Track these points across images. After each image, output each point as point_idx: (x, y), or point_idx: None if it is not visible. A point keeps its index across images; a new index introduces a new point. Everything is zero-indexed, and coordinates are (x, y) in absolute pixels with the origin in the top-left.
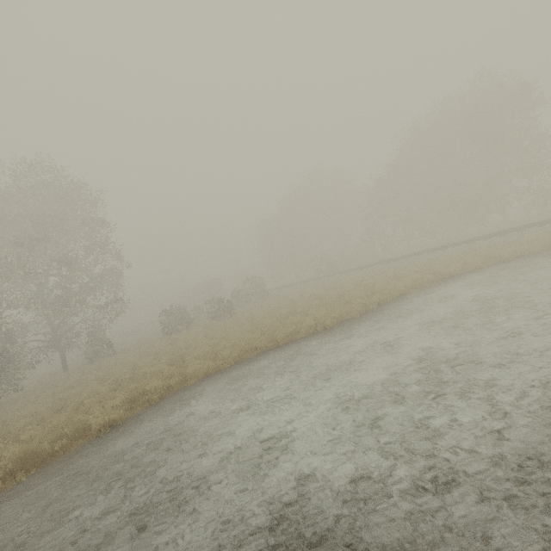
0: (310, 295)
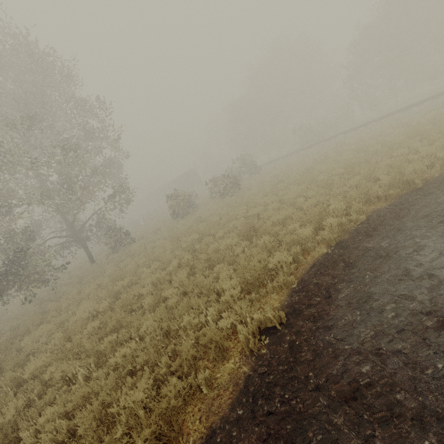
0: (339, 152)
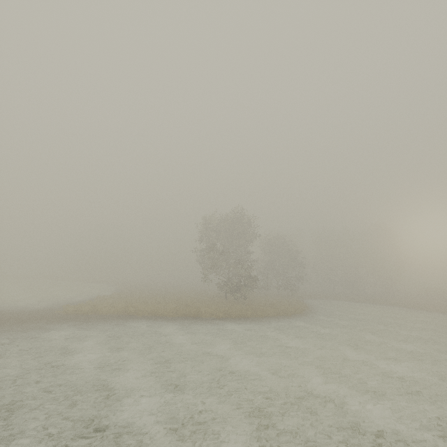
0: None
